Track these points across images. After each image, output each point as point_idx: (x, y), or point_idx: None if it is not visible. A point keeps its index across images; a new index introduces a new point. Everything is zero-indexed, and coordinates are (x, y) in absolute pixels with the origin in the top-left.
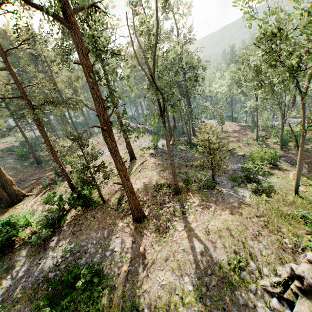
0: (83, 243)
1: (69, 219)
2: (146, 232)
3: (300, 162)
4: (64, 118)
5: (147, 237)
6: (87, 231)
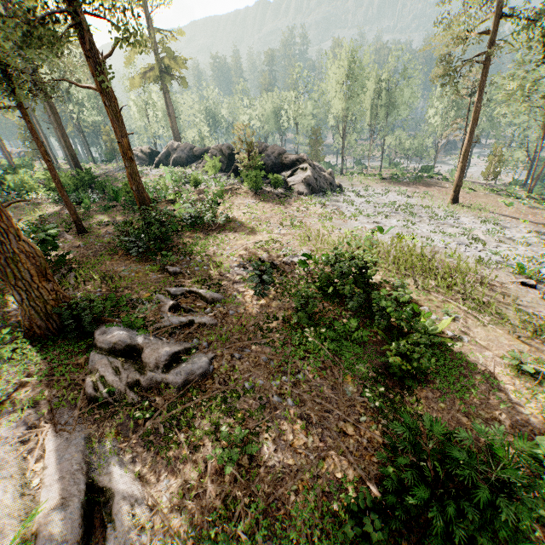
0: None
1: None
2: None
3: None
4: None
5: None
6: None
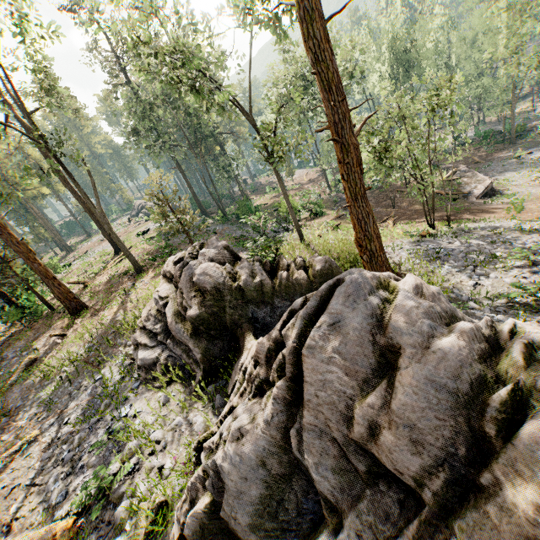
0: (5, 354)
1: (3, 339)
2: (77, 321)
3: (285, 198)
4: (28, 216)
5: (76, 325)
6: (18, 342)
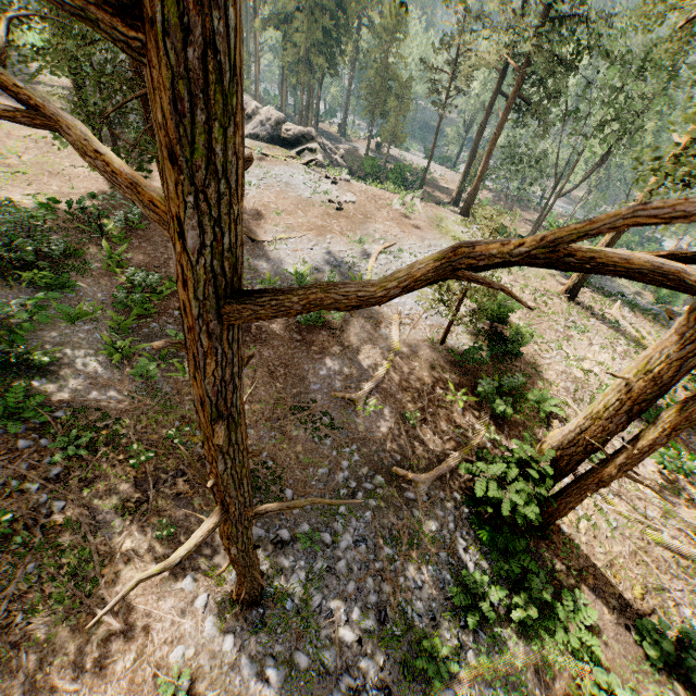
0: None
1: None
2: None
3: None
4: None
5: None
6: None
